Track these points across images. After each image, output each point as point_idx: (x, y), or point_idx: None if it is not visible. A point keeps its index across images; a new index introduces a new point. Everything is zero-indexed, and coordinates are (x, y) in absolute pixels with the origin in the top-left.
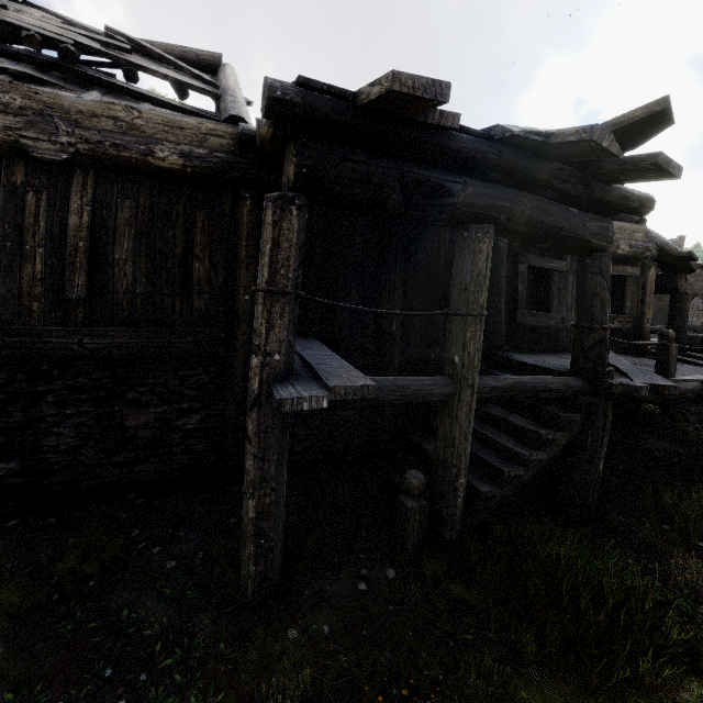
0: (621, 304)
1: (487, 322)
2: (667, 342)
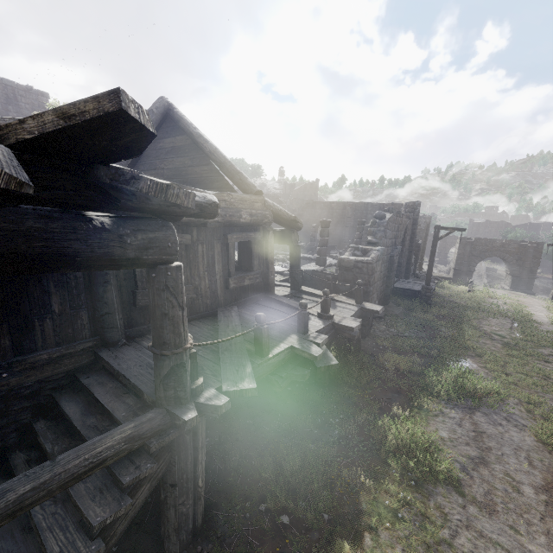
0: (250, 263)
1: (93, 316)
2: (260, 326)
